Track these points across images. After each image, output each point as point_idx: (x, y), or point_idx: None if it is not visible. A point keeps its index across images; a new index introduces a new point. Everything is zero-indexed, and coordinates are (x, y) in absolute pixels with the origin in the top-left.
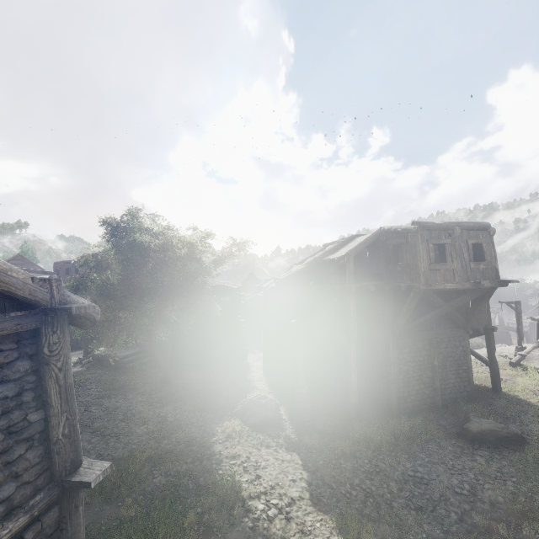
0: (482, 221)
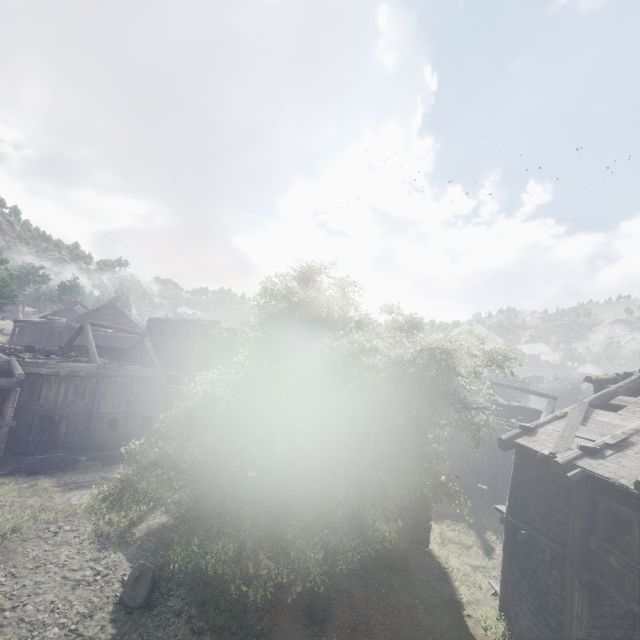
0: None
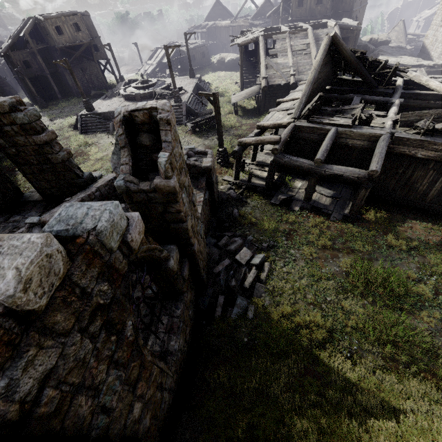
0: (74, 11)
